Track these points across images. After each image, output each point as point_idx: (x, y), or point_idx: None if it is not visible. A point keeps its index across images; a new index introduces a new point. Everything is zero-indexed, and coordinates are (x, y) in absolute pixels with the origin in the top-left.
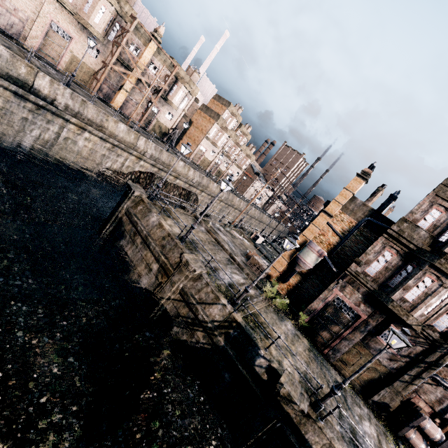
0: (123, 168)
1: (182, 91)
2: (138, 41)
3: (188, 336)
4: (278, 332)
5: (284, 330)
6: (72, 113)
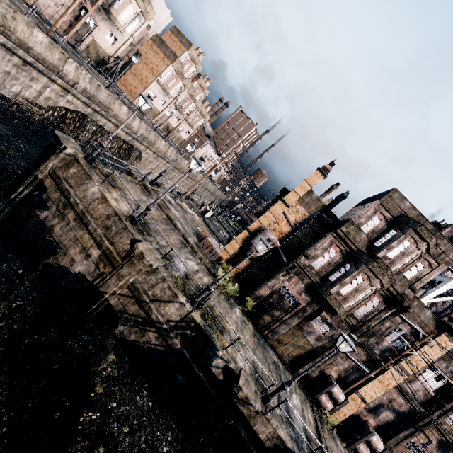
0: (40, 99)
1: (132, 7)
2: None
3: (137, 336)
4: (231, 322)
5: (234, 318)
6: None
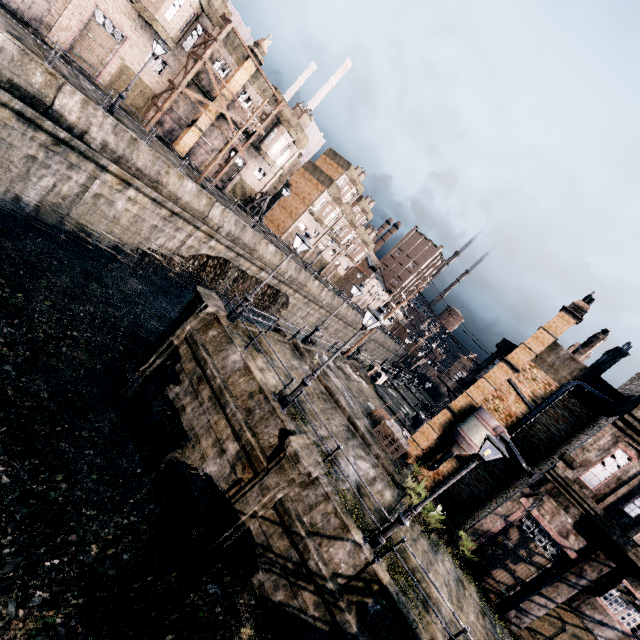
0: (183, 248)
1: (284, 139)
2: (228, 57)
3: (285, 595)
4: (438, 584)
5: (443, 574)
6: (112, 157)
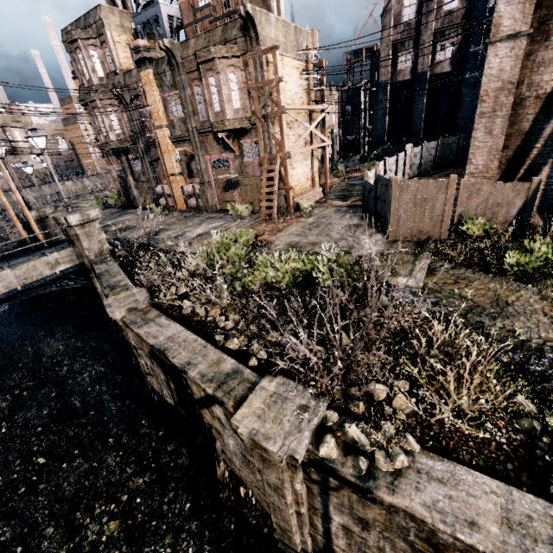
0: None
1: (16, 132)
2: None
3: None
4: None
5: None
6: None
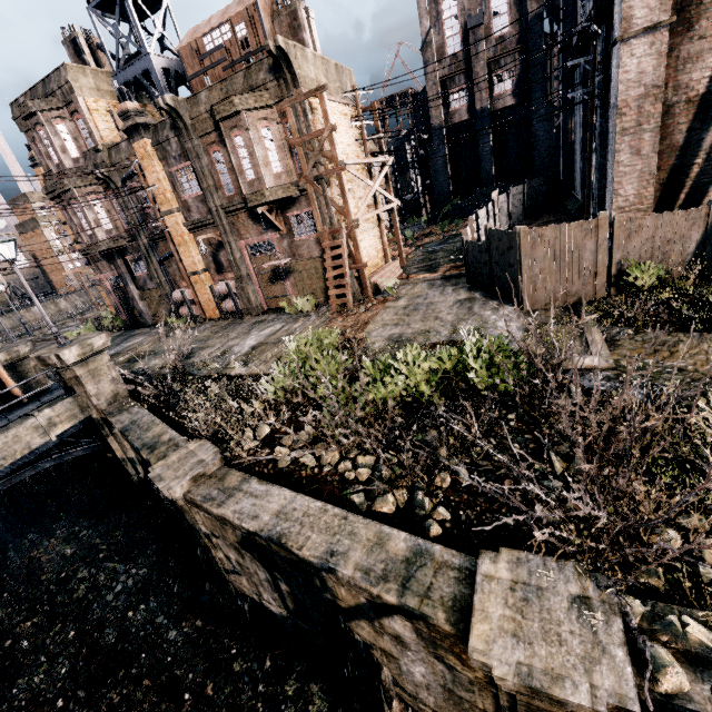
0: None
1: None
2: None
3: None
4: None
5: None
6: None
